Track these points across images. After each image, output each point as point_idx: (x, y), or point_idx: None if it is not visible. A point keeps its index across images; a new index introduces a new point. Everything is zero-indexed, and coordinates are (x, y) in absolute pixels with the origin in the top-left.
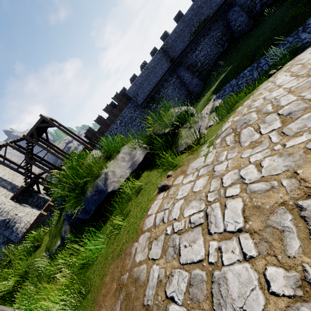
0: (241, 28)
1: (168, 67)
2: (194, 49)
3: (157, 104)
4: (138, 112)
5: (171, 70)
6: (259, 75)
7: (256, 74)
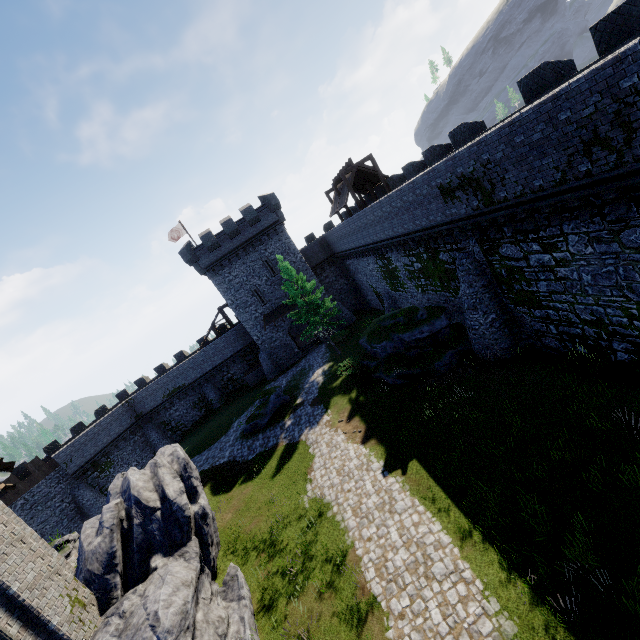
0: (214, 402)
1: (131, 424)
2: (169, 408)
3: (100, 472)
4: (64, 484)
5: (136, 425)
6: None
7: None
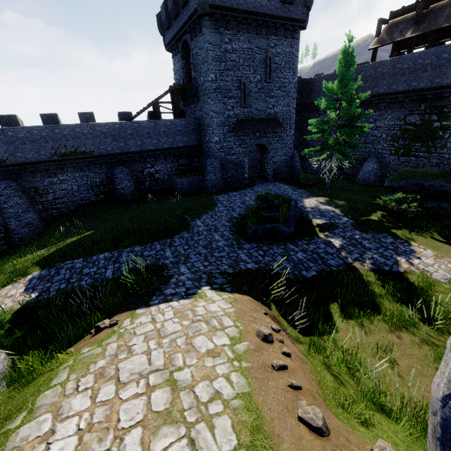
0: (124, 192)
1: None
2: (53, 173)
3: None
4: None
5: None
6: (113, 274)
7: (110, 271)
